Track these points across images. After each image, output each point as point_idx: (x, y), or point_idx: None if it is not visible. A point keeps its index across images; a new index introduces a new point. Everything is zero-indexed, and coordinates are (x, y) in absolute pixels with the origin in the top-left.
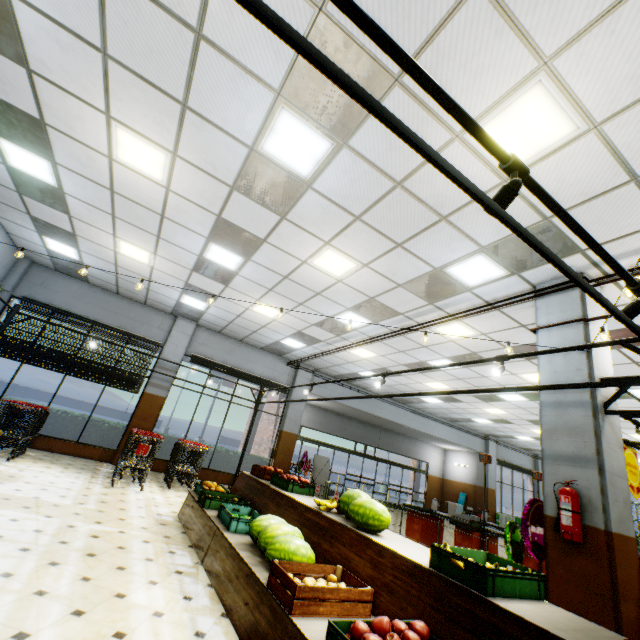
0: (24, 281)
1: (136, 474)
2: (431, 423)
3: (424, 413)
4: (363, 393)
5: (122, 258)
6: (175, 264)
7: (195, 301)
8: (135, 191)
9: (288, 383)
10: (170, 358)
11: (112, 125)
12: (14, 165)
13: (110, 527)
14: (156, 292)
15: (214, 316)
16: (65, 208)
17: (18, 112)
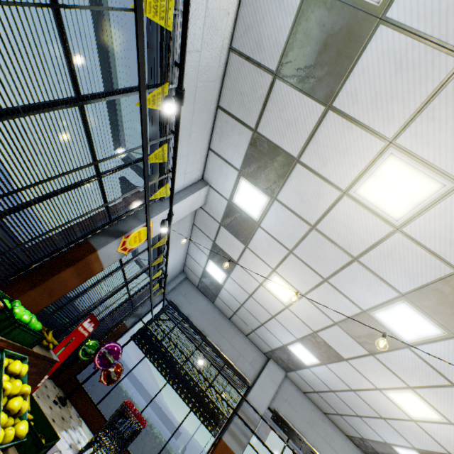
0: (176, 289)
1: None
2: None
3: None
4: None
5: (262, 291)
6: (318, 311)
7: (305, 352)
8: (342, 229)
9: None
10: (254, 404)
11: (384, 154)
12: (235, 201)
13: None
14: (268, 329)
15: (315, 375)
16: (247, 239)
17: (279, 153)
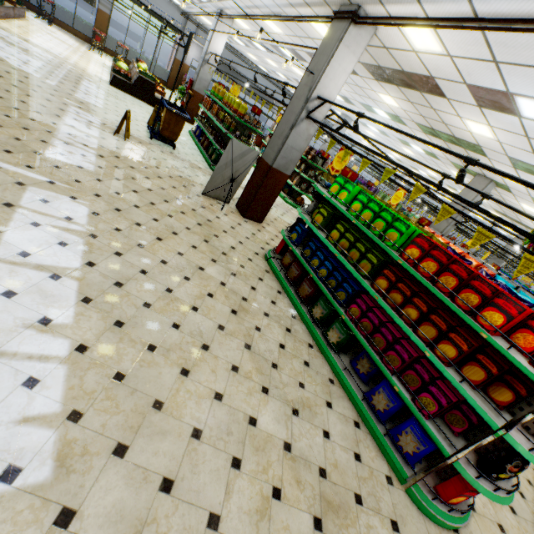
0: None
1: (99, 51)
2: (273, 88)
3: (271, 80)
4: (231, 52)
5: None
6: None
7: None
8: None
9: (181, 29)
10: None
11: None
12: None
13: (87, 57)
14: None
15: None
16: None
17: None
